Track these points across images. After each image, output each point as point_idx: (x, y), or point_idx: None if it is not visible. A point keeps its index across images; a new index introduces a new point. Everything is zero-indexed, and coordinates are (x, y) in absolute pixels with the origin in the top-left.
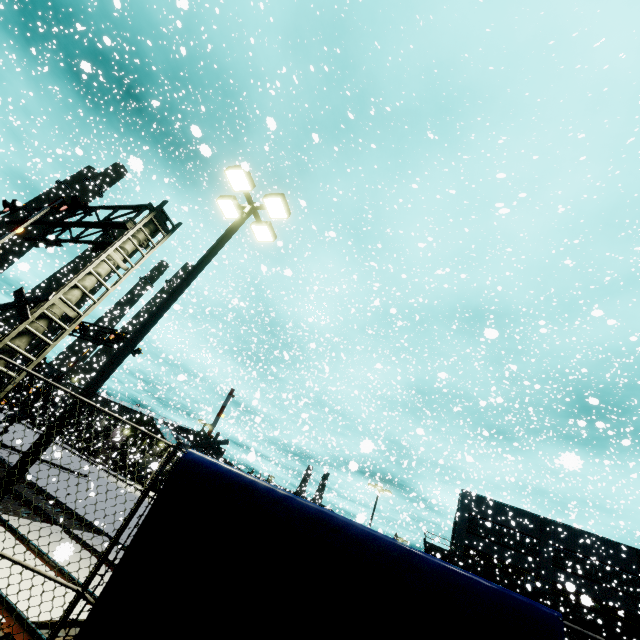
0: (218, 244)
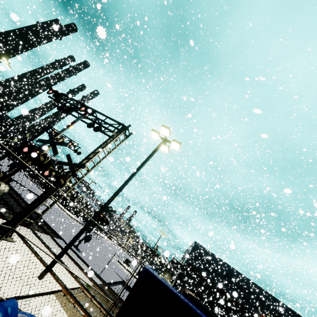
0: (150, 157)
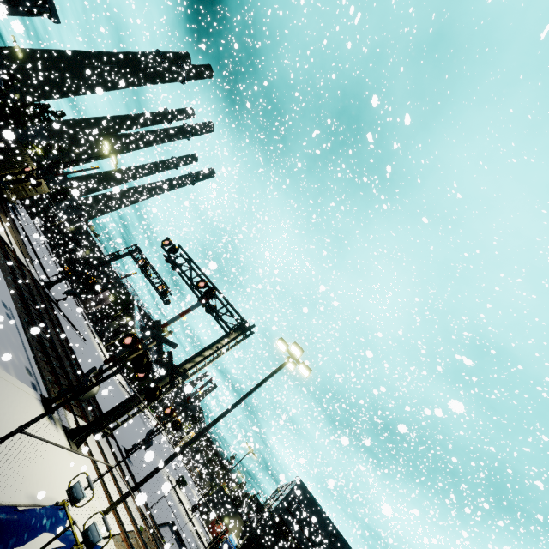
0: (268, 379)
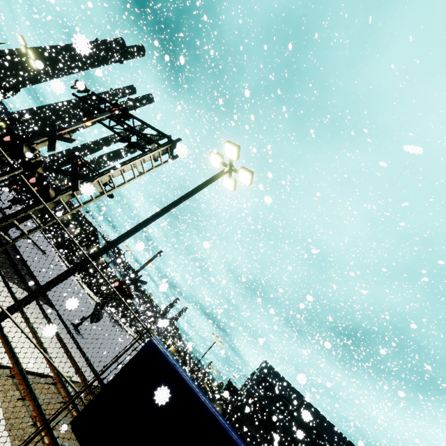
0: (202, 186)
